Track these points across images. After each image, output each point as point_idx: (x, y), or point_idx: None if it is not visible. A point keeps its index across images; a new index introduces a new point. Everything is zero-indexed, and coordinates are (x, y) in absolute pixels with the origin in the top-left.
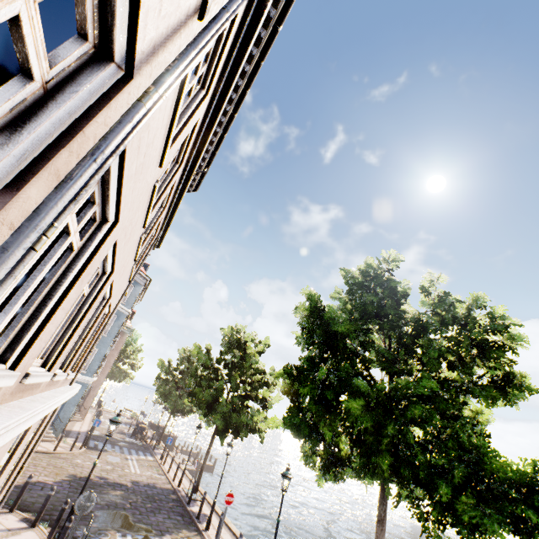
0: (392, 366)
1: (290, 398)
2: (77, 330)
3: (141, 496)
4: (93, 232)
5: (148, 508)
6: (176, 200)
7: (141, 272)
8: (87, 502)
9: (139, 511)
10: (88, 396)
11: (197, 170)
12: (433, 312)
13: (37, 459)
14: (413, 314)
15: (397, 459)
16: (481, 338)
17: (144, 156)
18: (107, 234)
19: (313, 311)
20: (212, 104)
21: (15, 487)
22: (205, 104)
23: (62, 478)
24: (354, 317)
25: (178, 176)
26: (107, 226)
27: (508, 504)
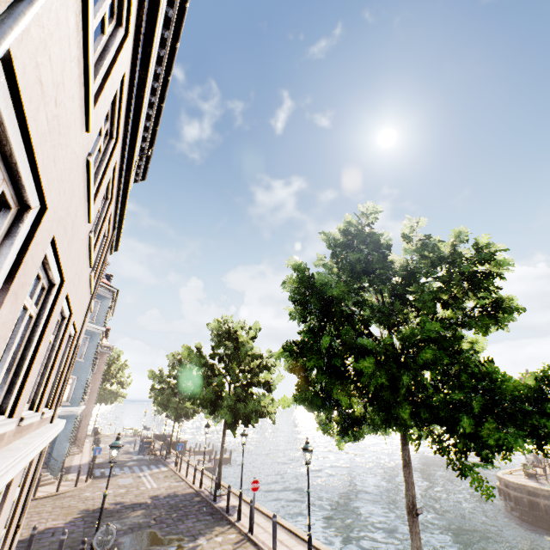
0: (390, 319)
1: (297, 375)
2: (36, 360)
3: (164, 509)
4: (10, 225)
5: (174, 518)
6: (123, 189)
7: (105, 284)
8: (106, 536)
9: (166, 524)
10: (81, 426)
11: (140, 154)
12: (420, 256)
13: (39, 506)
14: (402, 263)
15: (414, 405)
16: (469, 271)
17: (55, 103)
18: (34, 227)
19: (303, 281)
20: (138, 52)
21: (21, 542)
22: (129, 51)
23: (73, 517)
24: (344, 280)
25: (118, 156)
26: (30, 214)
27: (528, 419)
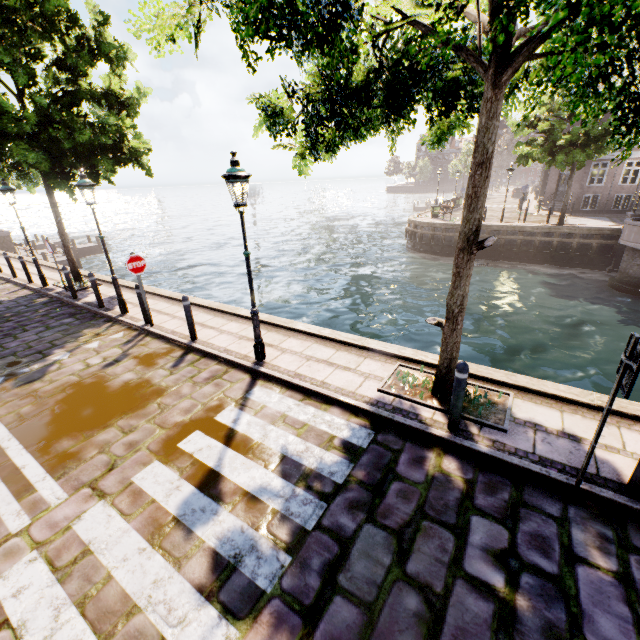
0: None
1: None
2: None
3: None
4: None
5: None
6: None
7: None
8: None
9: None
10: None
11: None
12: None
13: None
14: None
15: None
16: None
17: None
18: None
19: None
20: None
21: None
22: None
23: None
24: None
25: None
26: None
27: None
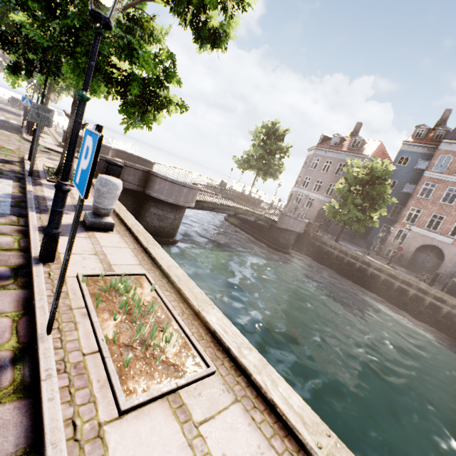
0: None
1: None
2: None
3: None
4: None
5: None
6: None
7: None
8: None
9: None
10: None
11: None
12: None
13: None
14: None
15: None
16: None
17: None
18: None
19: None
20: None
21: None
22: None
23: None
24: None
25: None
26: None
27: None
